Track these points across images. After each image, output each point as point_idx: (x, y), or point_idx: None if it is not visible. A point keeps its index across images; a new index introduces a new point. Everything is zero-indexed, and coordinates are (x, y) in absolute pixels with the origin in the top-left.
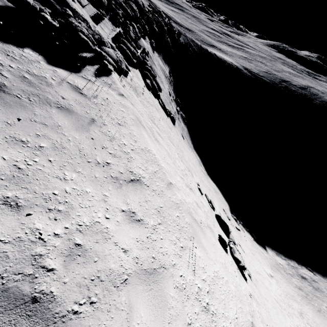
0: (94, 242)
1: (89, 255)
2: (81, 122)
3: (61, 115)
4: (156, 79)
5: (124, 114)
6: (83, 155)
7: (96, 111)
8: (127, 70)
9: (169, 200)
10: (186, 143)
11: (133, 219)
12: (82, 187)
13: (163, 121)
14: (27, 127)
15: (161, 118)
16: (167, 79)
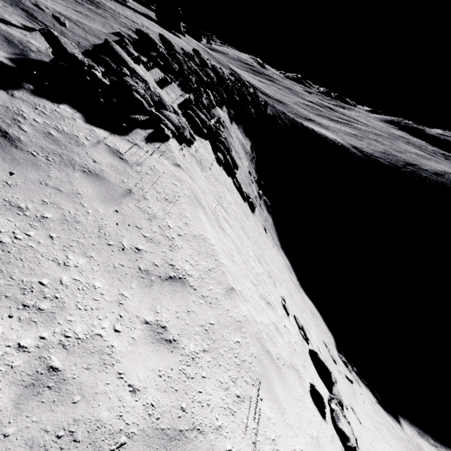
0: (82, 368)
1: (66, 390)
2: (112, 193)
3: (86, 181)
4: (231, 154)
5: (176, 188)
6: (103, 235)
7: (136, 181)
8: (192, 140)
9: (227, 314)
10: (269, 239)
11: (160, 338)
12: (88, 278)
13: (237, 206)
14: (33, 191)
15: (233, 201)
16: (247, 156)
